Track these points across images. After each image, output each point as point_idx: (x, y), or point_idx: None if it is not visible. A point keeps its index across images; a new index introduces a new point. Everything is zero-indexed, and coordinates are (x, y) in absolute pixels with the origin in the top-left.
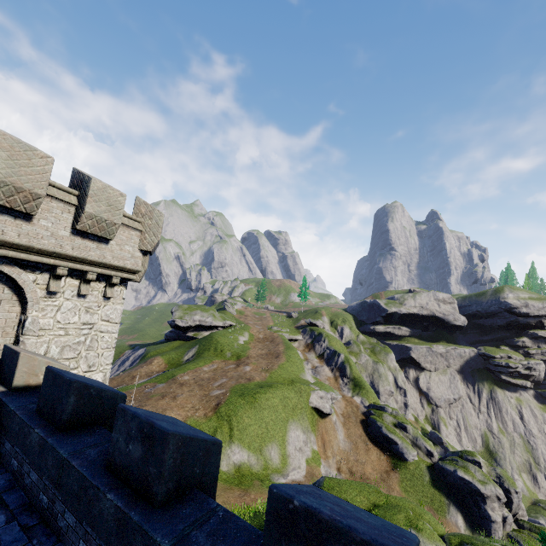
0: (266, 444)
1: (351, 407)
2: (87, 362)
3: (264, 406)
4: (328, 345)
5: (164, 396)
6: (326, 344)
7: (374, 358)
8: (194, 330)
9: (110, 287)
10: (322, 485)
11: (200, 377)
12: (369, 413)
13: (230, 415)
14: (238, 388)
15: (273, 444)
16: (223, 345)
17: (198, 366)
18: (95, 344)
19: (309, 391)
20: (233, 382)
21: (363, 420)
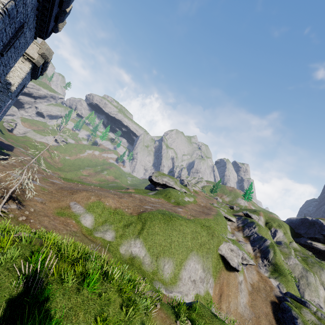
0: (164, 256)
1: (263, 284)
2: None
3: (176, 228)
4: (256, 232)
5: (116, 194)
6: (255, 230)
7: (305, 266)
8: (161, 187)
9: None
10: (190, 305)
11: (145, 199)
12: (284, 299)
13: (147, 220)
14: (163, 211)
15: (170, 259)
16: (171, 194)
17: (148, 196)
18: None
19: (221, 239)
20: (163, 208)
21: (275, 302)
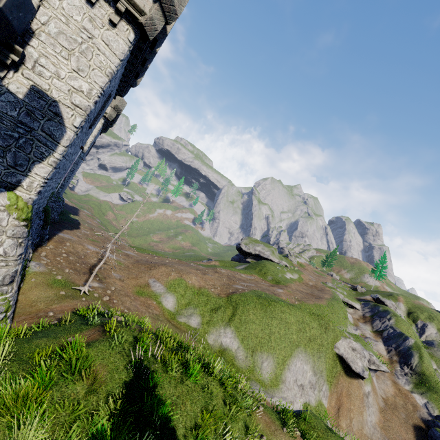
0: (262, 351)
1: (403, 400)
2: (78, 63)
3: (276, 316)
4: (392, 325)
5: (198, 269)
6: (390, 323)
7: None
8: (252, 258)
9: (116, 14)
10: (299, 413)
11: (234, 275)
12: (435, 424)
13: (238, 304)
14: (259, 292)
15: (270, 355)
16: (268, 269)
17: (238, 271)
18: (90, 55)
19: (338, 333)
20: (258, 288)
21: (420, 427)
